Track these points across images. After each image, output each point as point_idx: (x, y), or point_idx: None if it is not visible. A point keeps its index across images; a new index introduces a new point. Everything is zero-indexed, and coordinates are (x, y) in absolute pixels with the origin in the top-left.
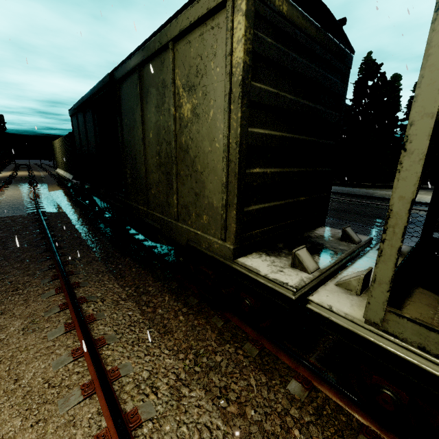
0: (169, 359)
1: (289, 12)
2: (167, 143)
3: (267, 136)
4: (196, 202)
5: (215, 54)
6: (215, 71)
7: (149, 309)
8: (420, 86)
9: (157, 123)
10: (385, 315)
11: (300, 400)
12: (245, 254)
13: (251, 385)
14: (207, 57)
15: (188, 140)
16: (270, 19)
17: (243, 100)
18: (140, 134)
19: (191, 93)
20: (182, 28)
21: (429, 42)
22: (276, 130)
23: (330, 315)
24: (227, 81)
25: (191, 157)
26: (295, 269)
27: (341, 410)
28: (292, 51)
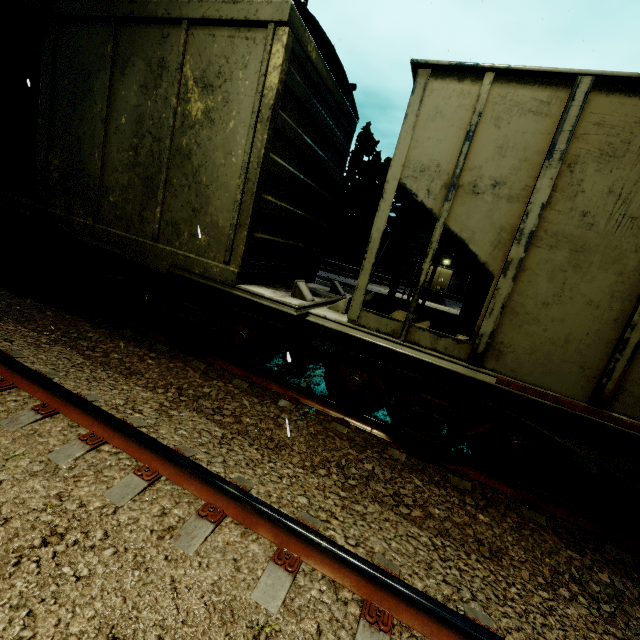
0: (145, 393)
1: (316, 60)
2: (154, 138)
3: (283, 168)
4: (193, 220)
5: (246, 66)
6: (244, 83)
7: (97, 354)
8: (394, 160)
9: (140, 108)
10: (360, 313)
11: (289, 411)
12: (247, 283)
13: (244, 405)
14: (235, 64)
15: (192, 144)
16: (302, 60)
17: (271, 124)
18: (102, 112)
19: (207, 93)
20: (208, 16)
21: (400, 135)
22: (290, 165)
23: (324, 322)
24: (257, 99)
25: (193, 165)
26: (296, 298)
27: (321, 414)
28: (313, 96)
